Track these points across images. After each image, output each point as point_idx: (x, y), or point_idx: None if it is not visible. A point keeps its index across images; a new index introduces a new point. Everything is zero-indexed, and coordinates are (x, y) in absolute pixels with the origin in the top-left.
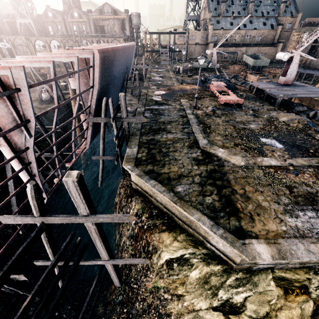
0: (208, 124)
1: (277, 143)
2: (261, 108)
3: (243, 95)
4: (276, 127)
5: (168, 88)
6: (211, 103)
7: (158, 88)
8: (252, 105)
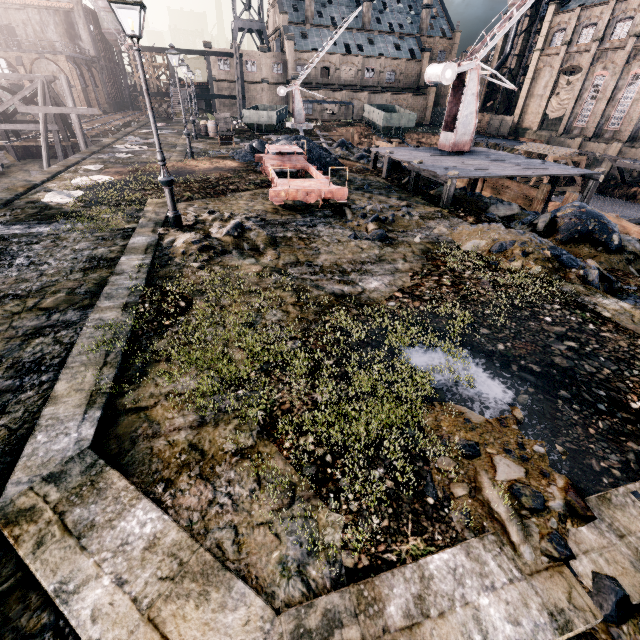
0: (186, 292)
1: (479, 371)
2: (404, 213)
3: (357, 181)
4: (458, 281)
5: (133, 169)
6: (251, 205)
7: (105, 169)
8: (377, 205)
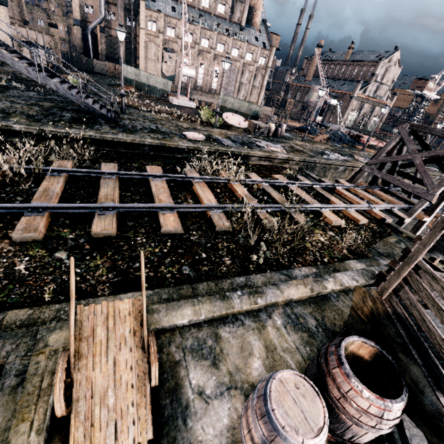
0: None
1: None
2: None
3: None
4: None
5: None
6: None
7: None
8: None
